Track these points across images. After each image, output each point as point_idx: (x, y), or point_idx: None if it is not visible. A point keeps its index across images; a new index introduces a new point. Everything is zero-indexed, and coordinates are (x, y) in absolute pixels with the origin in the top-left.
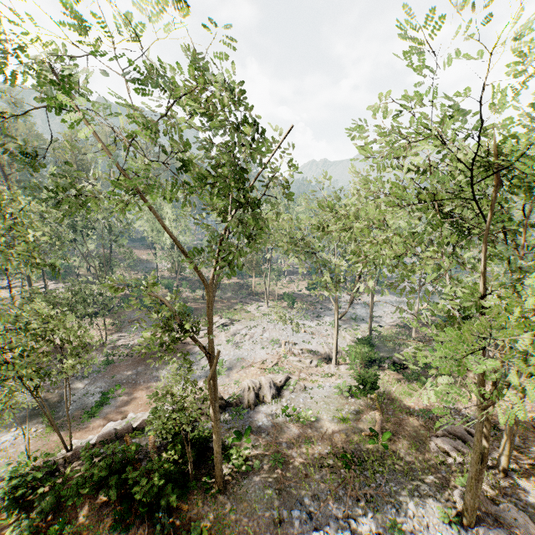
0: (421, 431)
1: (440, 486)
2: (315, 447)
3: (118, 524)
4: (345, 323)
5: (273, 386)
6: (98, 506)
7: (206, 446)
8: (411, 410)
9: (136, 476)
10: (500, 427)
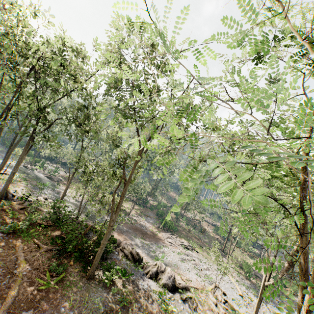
0: None
1: None
2: None
3: (53, 239)
4: None
5: (172, 280)
6: (58, 235)
7: (106, 257)
8: None
9: (73, 228)
10: None
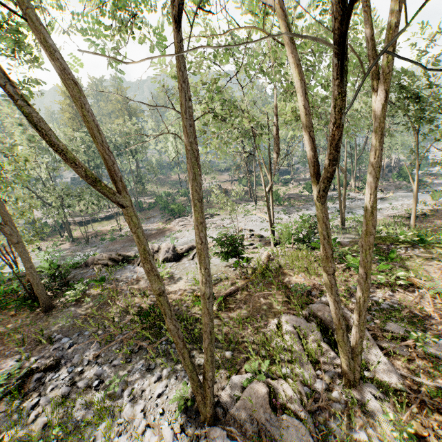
0: (278, 307)
1: (227, 365)
2: (146, 298)
3: None
4: None
5: (172, 252)
6: None
7: (68, 281)
8: (292, 285)
9: None
10: (428, 326)
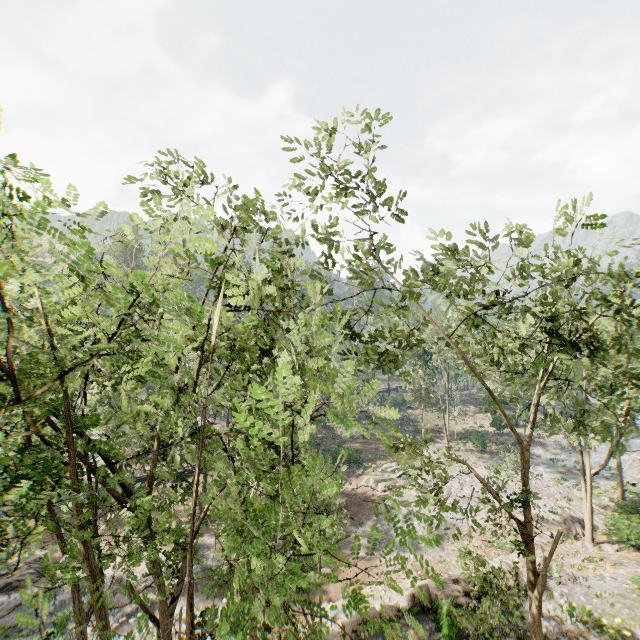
0: None
1: None
2: None
3: None
4: (571, 477)
5: None
6: None
7: None
8: None
9: None
10: None
